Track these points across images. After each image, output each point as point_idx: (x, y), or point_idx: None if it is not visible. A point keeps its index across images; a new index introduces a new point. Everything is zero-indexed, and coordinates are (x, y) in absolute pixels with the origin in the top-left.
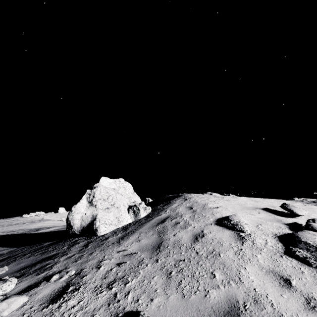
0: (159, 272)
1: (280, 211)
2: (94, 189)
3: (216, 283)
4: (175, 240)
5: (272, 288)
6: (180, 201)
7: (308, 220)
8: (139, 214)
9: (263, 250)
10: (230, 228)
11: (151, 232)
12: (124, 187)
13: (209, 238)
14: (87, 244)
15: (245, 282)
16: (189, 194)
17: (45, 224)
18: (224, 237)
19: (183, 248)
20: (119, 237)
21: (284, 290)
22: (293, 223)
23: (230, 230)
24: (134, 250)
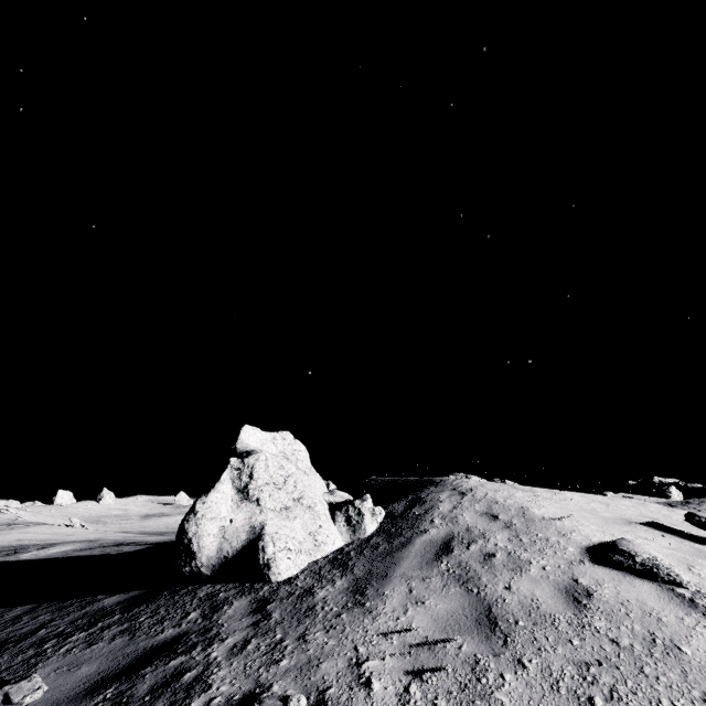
0: (558, 699)
1: (684, 531)
2: (251, 457)
3: None
4: (523, 605)
5: None
6: (451, 496)
7: None
8: (362, 527)
9: None
10: (641, 575)
11: (436, 578)
12: (294, 453)
13: (610, 600)
14: (262, 609)
15: None
16: (462, 481)
17: (29, 536)
18: (648, 600)
19: (564, 627)
20: (344, 587)
21: None
22: None
23: (643, 579)
24: (431, 631)
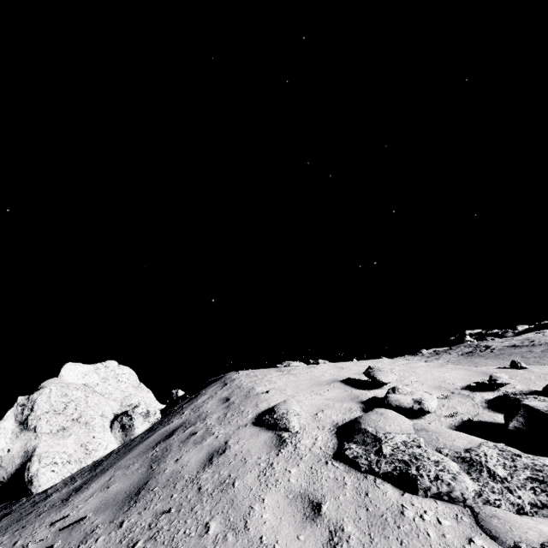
0: None
1: (366, 381)
2: (36, 393)
3: (205, 543)
4: (172, 472)
5: (289, 527)
6: (215, 389)
7: (388, 390)
8: (133, 429)
9: (304, 458)
10: (271, 427)
11: (138, 463)
12: (117, 377)
13: (231, 454)
14: None
15: (253, 527)
16: (235, 374)
17: None
18: (254, 448)
19: (180, 484)
20: (74, 487)
21: (306, 526)
22: (373, 398)
23: (269, 430)
24: (88, 512)
